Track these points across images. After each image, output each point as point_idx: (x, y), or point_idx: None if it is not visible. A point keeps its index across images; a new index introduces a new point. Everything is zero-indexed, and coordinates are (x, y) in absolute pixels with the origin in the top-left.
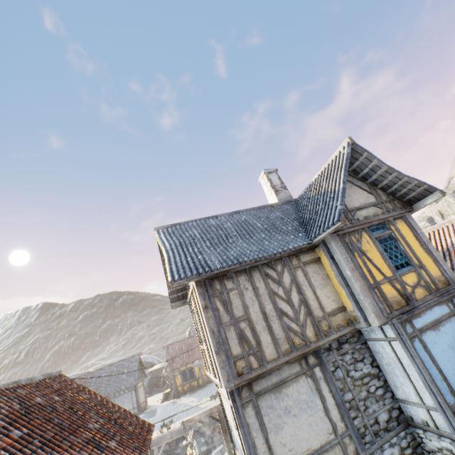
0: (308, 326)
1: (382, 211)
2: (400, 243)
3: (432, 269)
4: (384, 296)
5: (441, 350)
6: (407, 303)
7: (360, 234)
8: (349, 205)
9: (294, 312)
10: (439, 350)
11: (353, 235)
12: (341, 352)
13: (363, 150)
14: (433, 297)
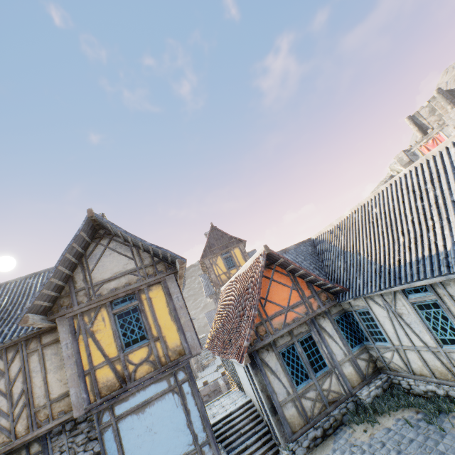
0: (23, 419)
1: (136, 279)
2: (143, 314)
3: (172, 339)
4: (94, 383)
5: (137, 435)
6: (122, 385)
7: (96, 312)
8: (98, 277)
9: (9, 406)
10: (133, 436)
11: (88, 314)
12: (74, 433)
13: (105, 221)
14: (155, 374)
